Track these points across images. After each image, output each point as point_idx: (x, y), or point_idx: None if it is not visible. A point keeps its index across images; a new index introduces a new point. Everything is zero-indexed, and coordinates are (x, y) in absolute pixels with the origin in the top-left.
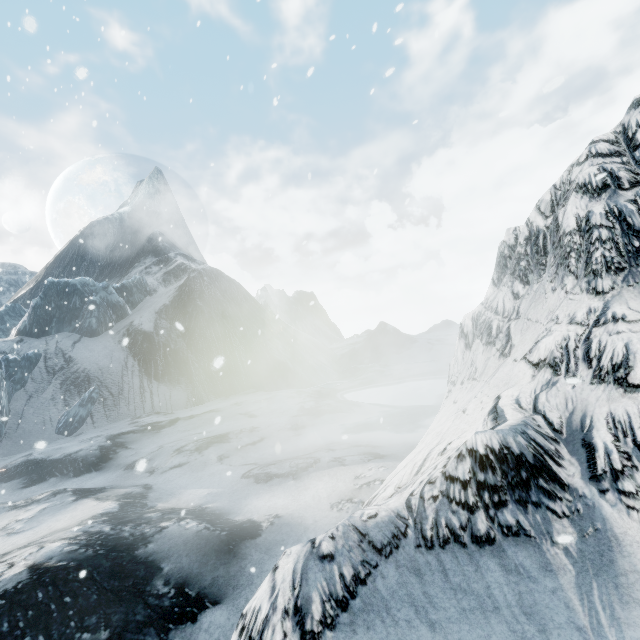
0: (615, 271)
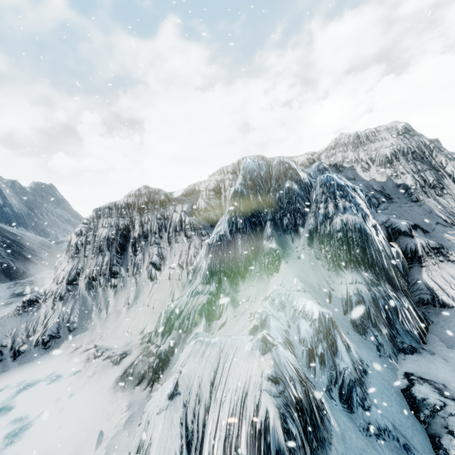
0: (72, 258)
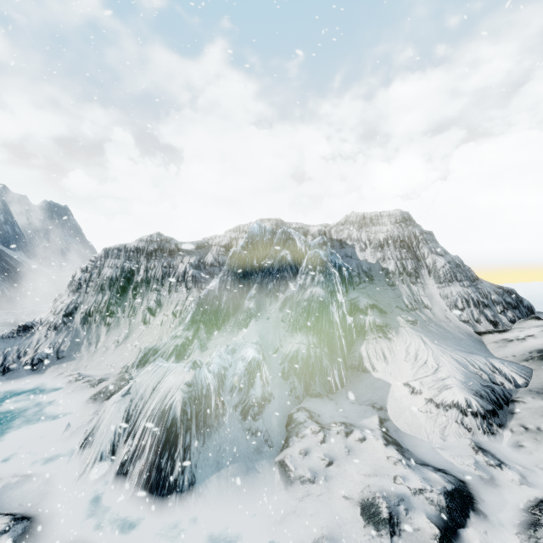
0: (73, 292)
